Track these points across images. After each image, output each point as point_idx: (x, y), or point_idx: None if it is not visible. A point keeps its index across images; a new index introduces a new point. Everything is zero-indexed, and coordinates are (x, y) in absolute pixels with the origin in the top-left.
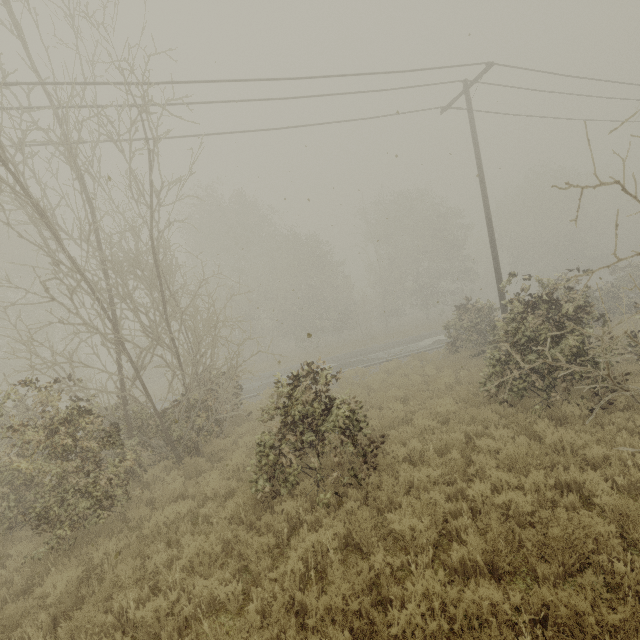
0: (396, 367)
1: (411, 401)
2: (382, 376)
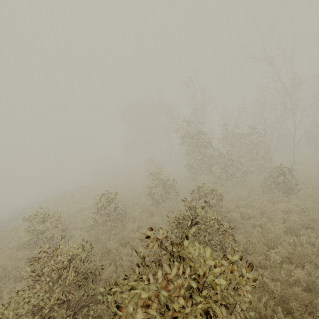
0: None
1: None
2: None
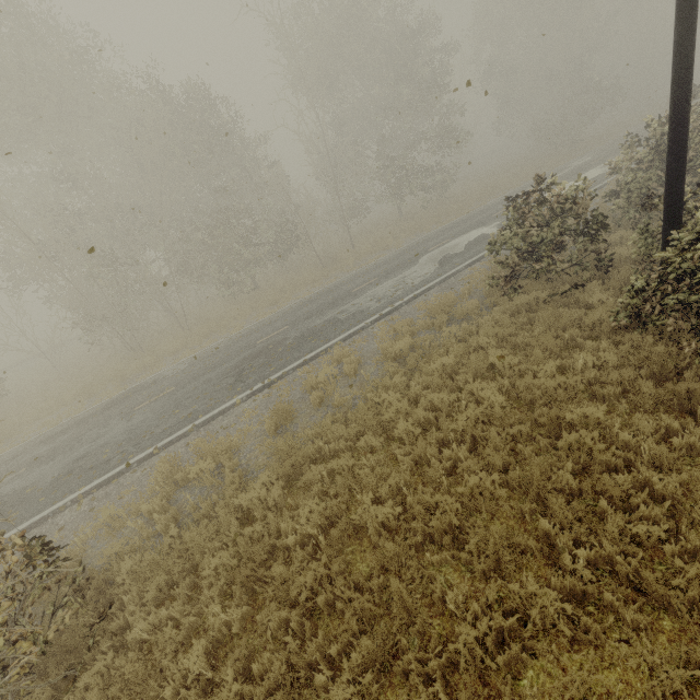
0: (413, 343)
1: (540, 518)
2: (399, 380)
